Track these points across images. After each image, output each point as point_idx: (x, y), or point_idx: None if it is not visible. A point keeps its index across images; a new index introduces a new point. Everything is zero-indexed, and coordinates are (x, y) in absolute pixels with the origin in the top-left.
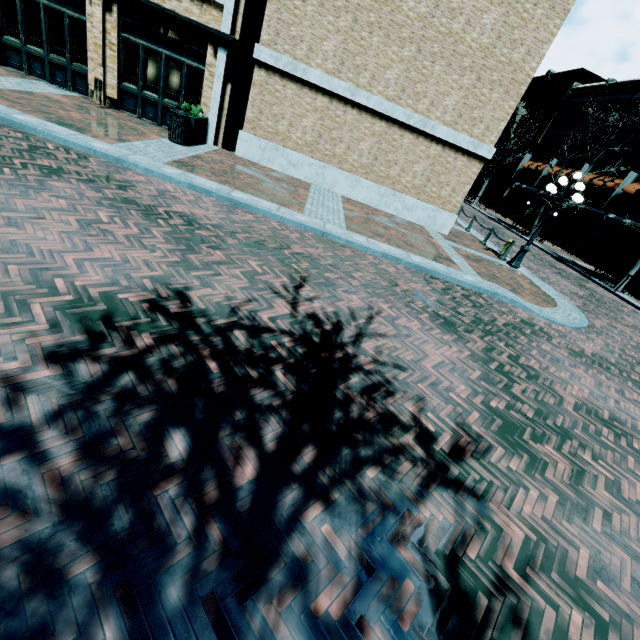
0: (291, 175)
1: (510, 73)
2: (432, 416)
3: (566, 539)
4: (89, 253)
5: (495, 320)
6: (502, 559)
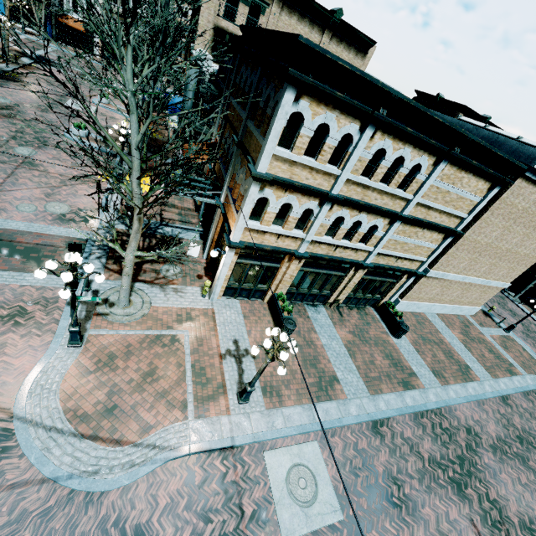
0: (415, 311)
1: (531, 260)
2: None
3: None
4: None
5: None
6: None
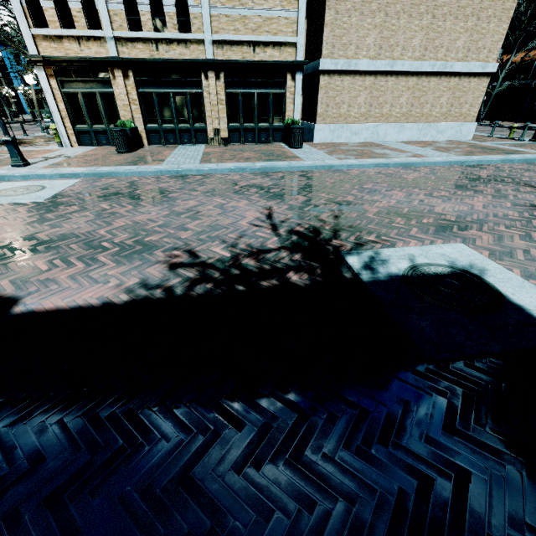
0: (354, 141)
1: (500, 5)
2: None
3: None
4: (475, 205)
5: None
6: None
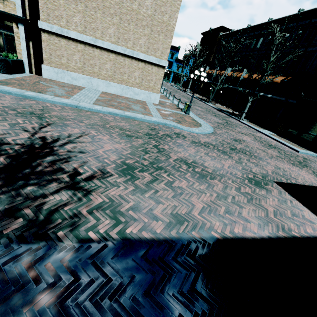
0: (75, 84)
1: (165, 27)
2: (86, 167)
3: (126, 200)
4: None
5: (158, 133)
6: (83, 208)
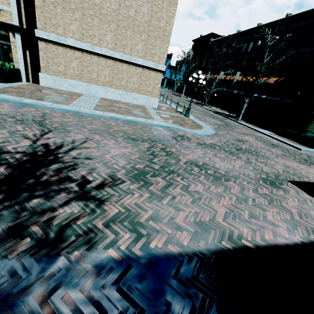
0: (73, 91)
1: (161, 32)
2: (95, 174)
3: (143, 209)
4: None
5: (163, 136)
6: (98, 221)
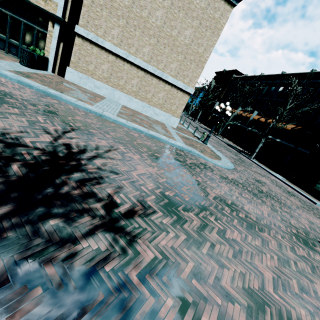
0: (96, 92)
1: (198, 57)
2: (123, 195)
3: (182, 258)
4: None
5: (186, 161)
6: (131, 270)
